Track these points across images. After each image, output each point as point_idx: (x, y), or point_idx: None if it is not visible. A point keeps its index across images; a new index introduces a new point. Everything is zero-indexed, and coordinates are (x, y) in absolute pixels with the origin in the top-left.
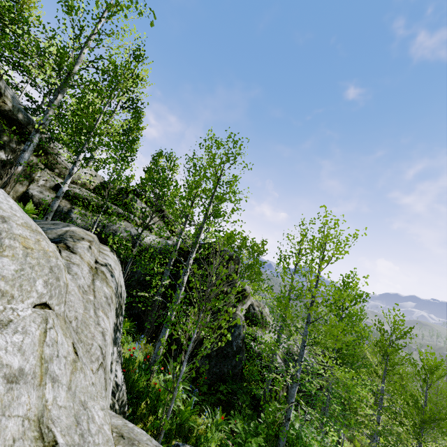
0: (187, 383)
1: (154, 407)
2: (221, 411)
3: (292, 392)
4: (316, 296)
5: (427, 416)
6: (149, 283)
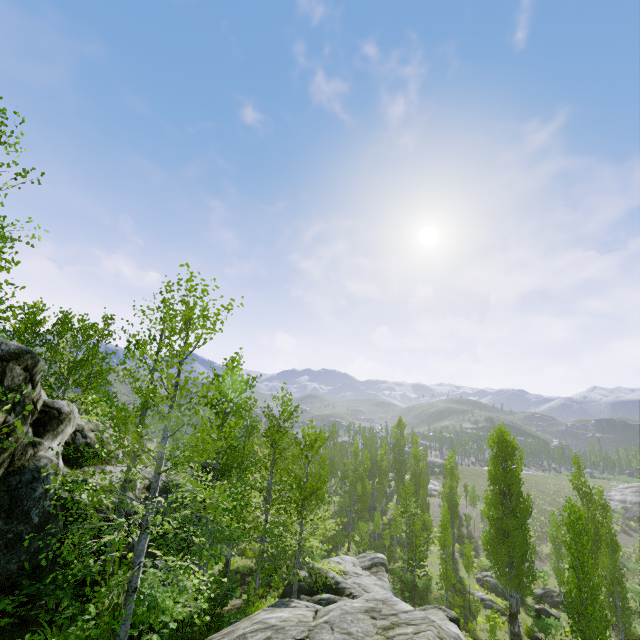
0: None
1: None
2: None
3: (141, 548)
4: (174, 398)
5: (307, 492)
6: None
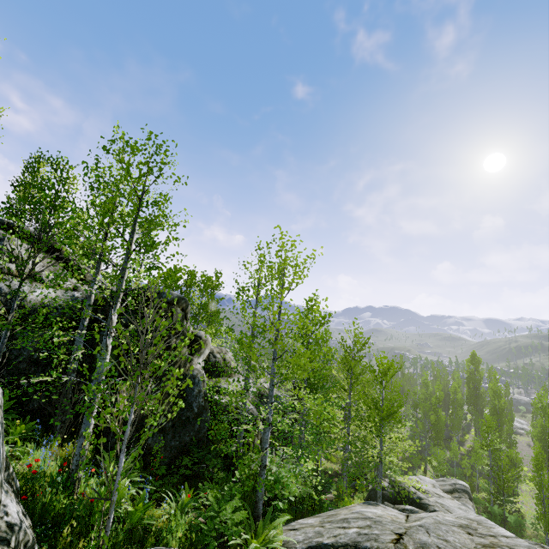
0: (136, 473)
1: (85, 527)
2: (187, 488)
3: (266, 438)
4: (280, 329)
5: (384, 413)
6: (51, 360)
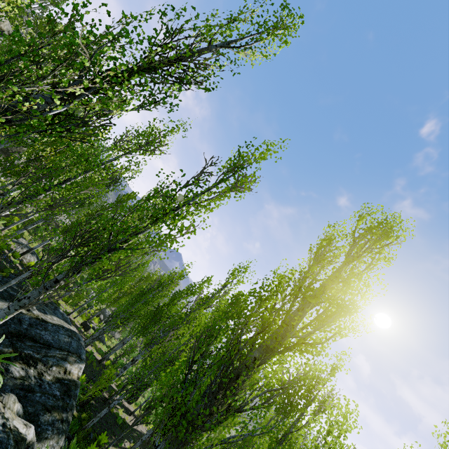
0: None
1: None
2: None
3: None
4: None
5: None
6: None
